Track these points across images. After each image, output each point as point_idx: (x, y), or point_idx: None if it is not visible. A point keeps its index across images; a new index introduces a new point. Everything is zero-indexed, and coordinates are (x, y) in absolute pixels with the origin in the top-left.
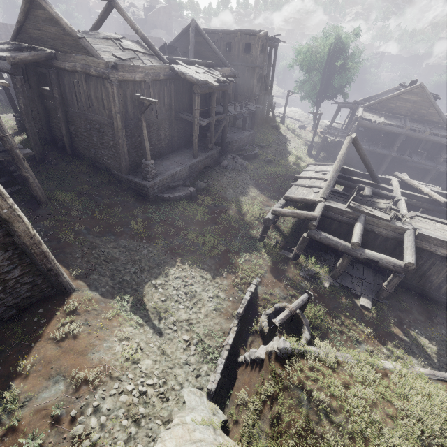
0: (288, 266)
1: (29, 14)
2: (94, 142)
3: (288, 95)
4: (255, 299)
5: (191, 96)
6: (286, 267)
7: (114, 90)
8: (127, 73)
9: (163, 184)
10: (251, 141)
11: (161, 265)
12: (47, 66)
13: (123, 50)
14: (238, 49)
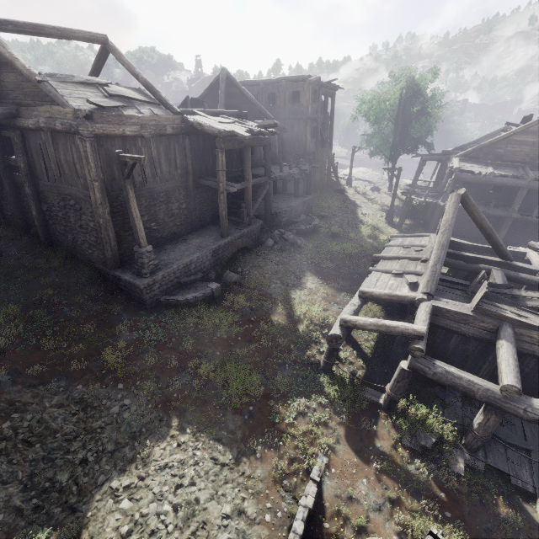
0: (378, 423)
1: None
2: (72, 225)
3: (354, 151)
4: (318, 521)
5: None
6: (374, 426)
7: (88, 148)
8: (110, 125)
9: (170, 280)
10: (307, 210)
11: (140, 436)
12: (11, 128)
13: (109, 97)
14: (284, 99)
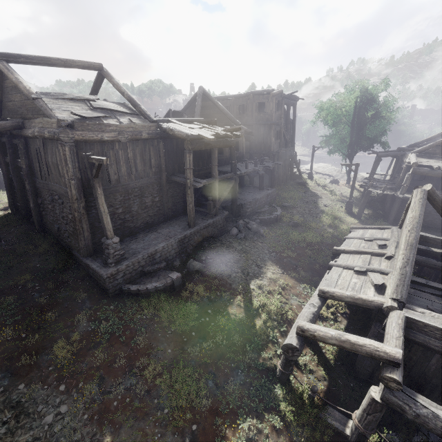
0: None
1: (3, 87)
2: (57, 216)
3: (314, 150)
4: None
5: None
6: None
7: (67, 152)
8: (90, 132)
9: (134, 268)
10: (270, 201)
11: None
12: (20, 137)
13: (94, 110)
14: (251, 109)
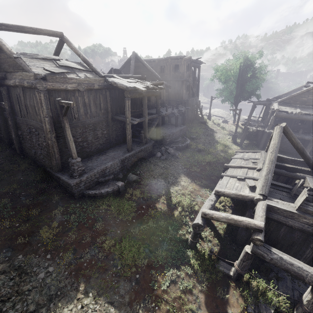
0: (229, 292)
1: None
2: (34, 144)
3: (212, 99)
4: None
5: None
6: (226, 295)
7: (42, 97)
8: (58, 83)
9: (92, 179)
10: (182, 134)
11: (55, 298)
12: (2, 85)
13: (59, 67)
14: (169, 69)
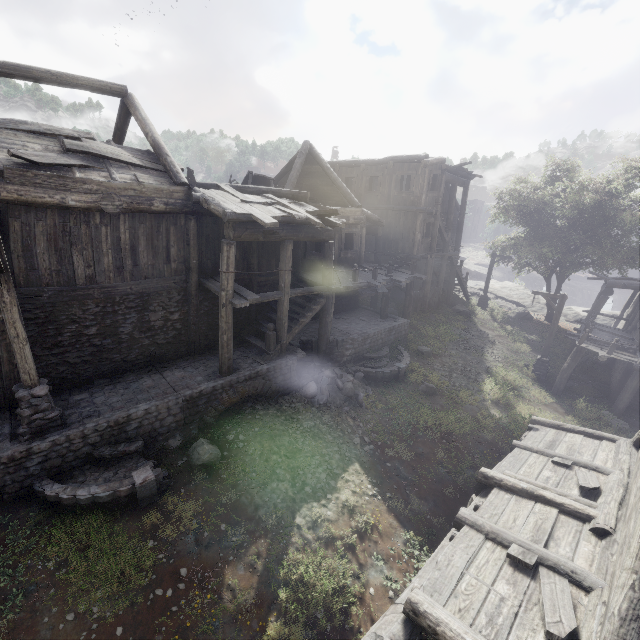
0: None
1: None
2: None
3: (493, 261)
4: None
5: (251, 249)
6: None
7: None
8: (39, 189)
9: (72, 448)
10: (396, 340)
11: None
12: None
13: (68, 153)
14: (389, 185)
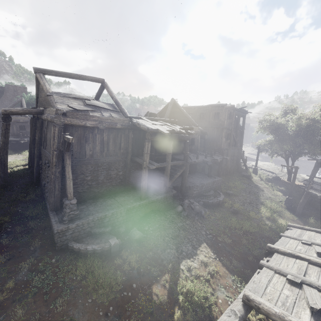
0: None
1: (39, 88)
2: (46, 175)
3: (259, 151)
4: None
5: (153, 144)
6: None
7: (56, 131)
8: (77, 119)
9: (83, 228)
10: (216, 187)
11: None
12: (41, 119)
13: (86, 105)
14: (209, 116)
